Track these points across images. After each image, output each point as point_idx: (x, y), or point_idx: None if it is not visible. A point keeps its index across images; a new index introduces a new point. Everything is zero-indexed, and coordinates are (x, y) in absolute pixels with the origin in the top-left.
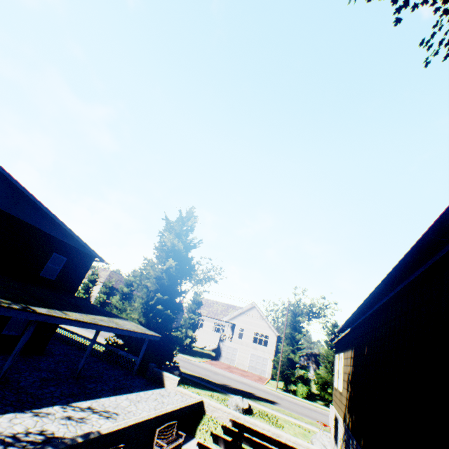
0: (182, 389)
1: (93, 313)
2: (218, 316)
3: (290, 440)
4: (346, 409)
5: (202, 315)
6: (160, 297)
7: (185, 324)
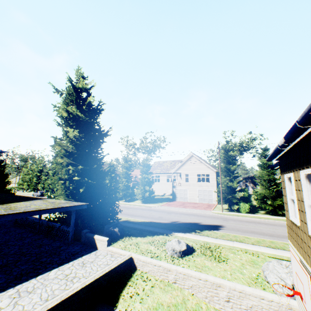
0: (111, 249)
1: None
2: (168, 170)
3: (235, 290)
4: None
5: (156, 173)
6: (75, 169)
7: (142, 183)
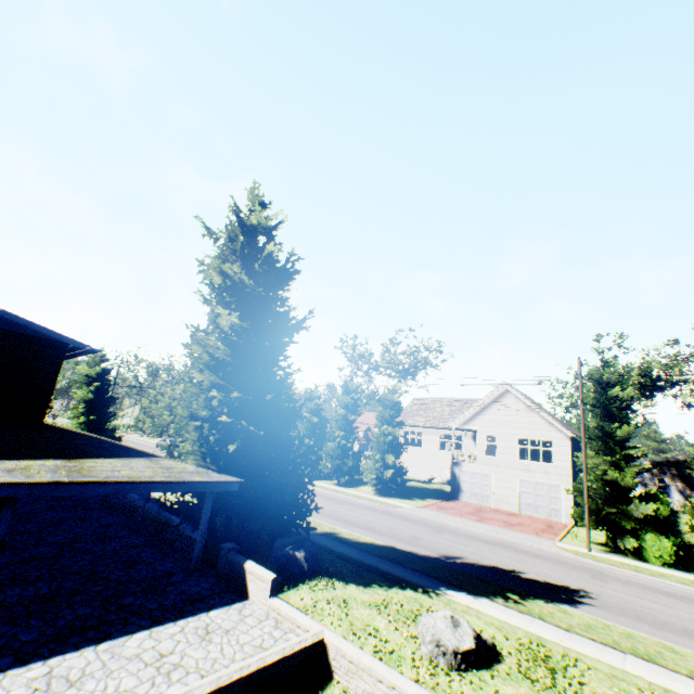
0: (279, 606)
1: (16, 456)
2: (445, 422)
3: None
4: None
5: (415, 426)
6: (225, 399)
7: (378, 446)
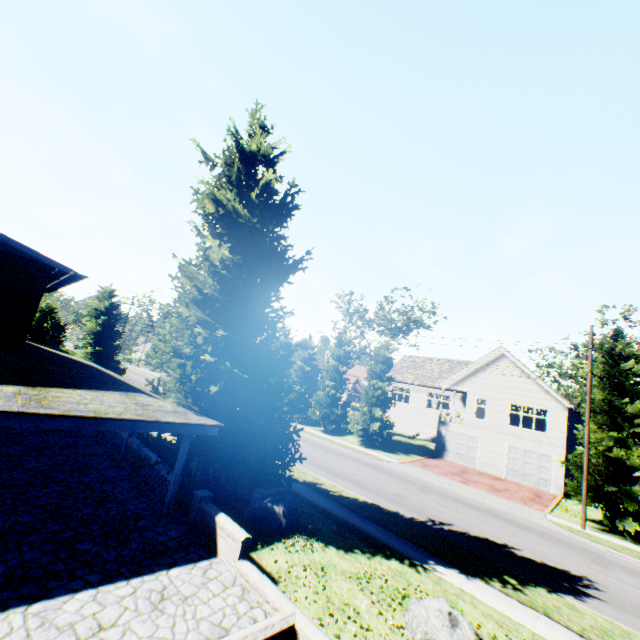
0: (247, 572)
1: None
2: (434, 381)
3: None
4: None
5: (404, 383)
6: (210, 337)
7: (366, 399)
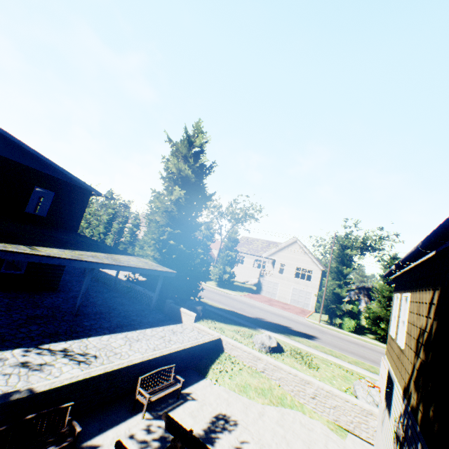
0: (199, 326)
1: (86, 249)
2: (258, 253)
3: (322, 389)
4: (411, 383)
5: (242, 252)
6: (171, 232)
7: (222, 261)
